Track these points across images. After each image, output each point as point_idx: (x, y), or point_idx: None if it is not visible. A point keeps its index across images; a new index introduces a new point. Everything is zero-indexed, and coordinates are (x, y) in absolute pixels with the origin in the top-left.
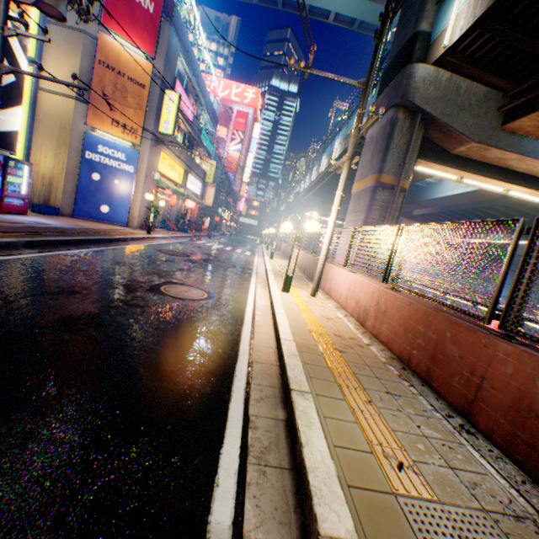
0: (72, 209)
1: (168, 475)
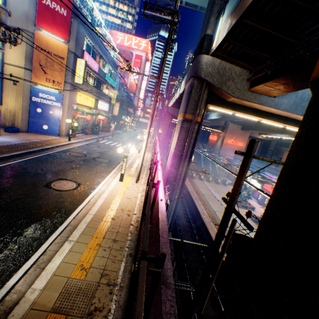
0: (27, 128)
1: (1, 270)
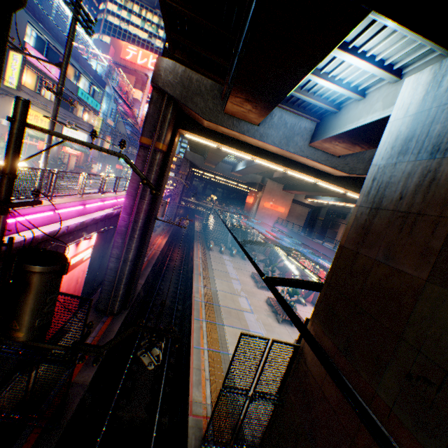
0: None
1: None
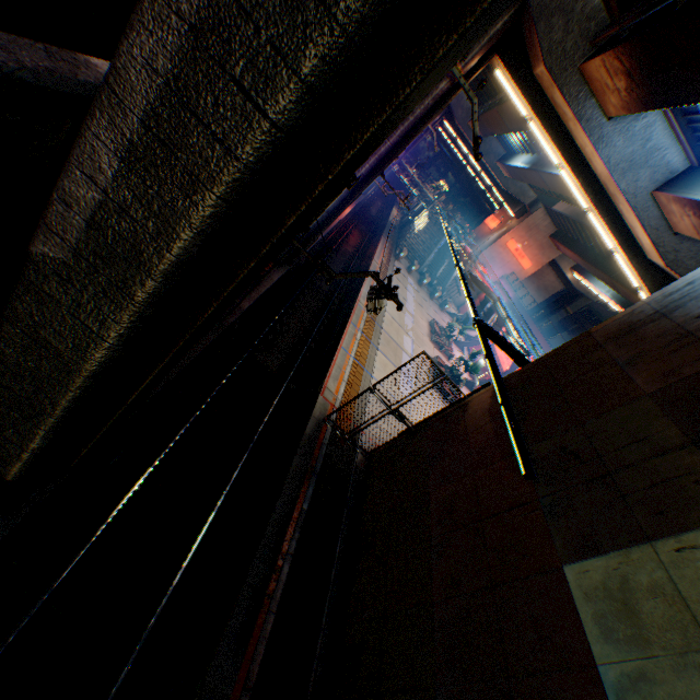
0: None
1: None
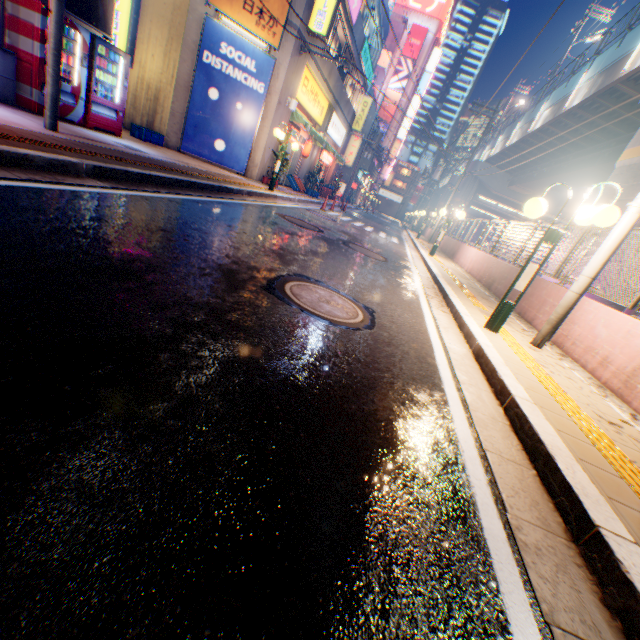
0: (179, 140)
1: None
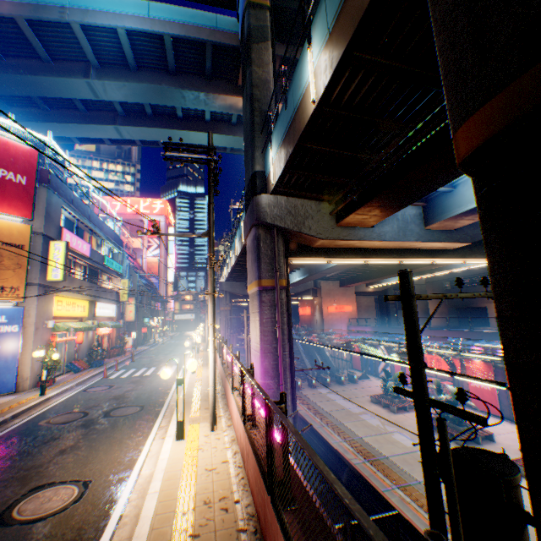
0: None
1: None
